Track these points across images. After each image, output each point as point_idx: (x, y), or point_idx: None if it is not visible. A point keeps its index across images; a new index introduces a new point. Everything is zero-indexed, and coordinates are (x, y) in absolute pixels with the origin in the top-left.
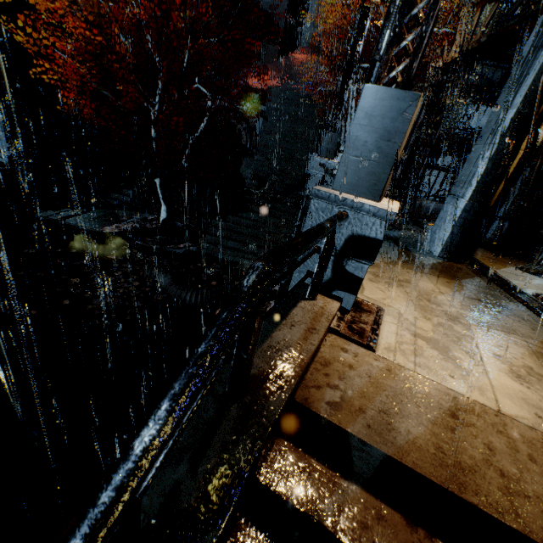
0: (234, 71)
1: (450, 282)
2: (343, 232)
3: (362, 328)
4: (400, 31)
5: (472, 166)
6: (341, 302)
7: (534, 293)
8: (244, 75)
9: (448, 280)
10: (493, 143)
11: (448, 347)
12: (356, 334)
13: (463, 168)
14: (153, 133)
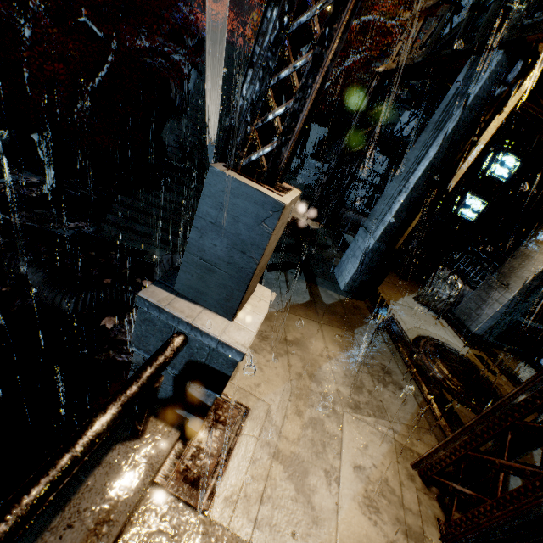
0: (165, 1)
1: (343, 334)
2: (182, 354)
3: (204, 467)
4: (265, 96)
5: (385, 204)
6: (183, 428)
7: (419, 334)
8: (178, 9)
9: (342, 332)
10: (406, 187)
11: (307, 468)
12: (190, 485)
13: (378, 202)
14: (25, 70)
